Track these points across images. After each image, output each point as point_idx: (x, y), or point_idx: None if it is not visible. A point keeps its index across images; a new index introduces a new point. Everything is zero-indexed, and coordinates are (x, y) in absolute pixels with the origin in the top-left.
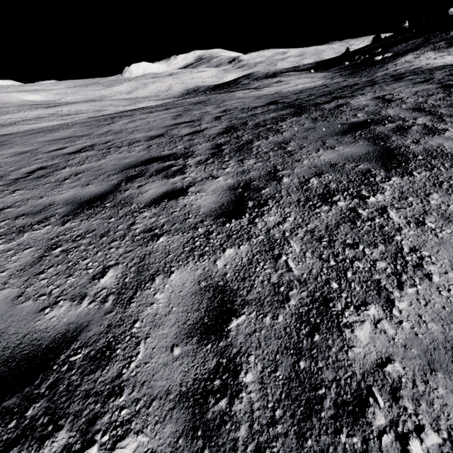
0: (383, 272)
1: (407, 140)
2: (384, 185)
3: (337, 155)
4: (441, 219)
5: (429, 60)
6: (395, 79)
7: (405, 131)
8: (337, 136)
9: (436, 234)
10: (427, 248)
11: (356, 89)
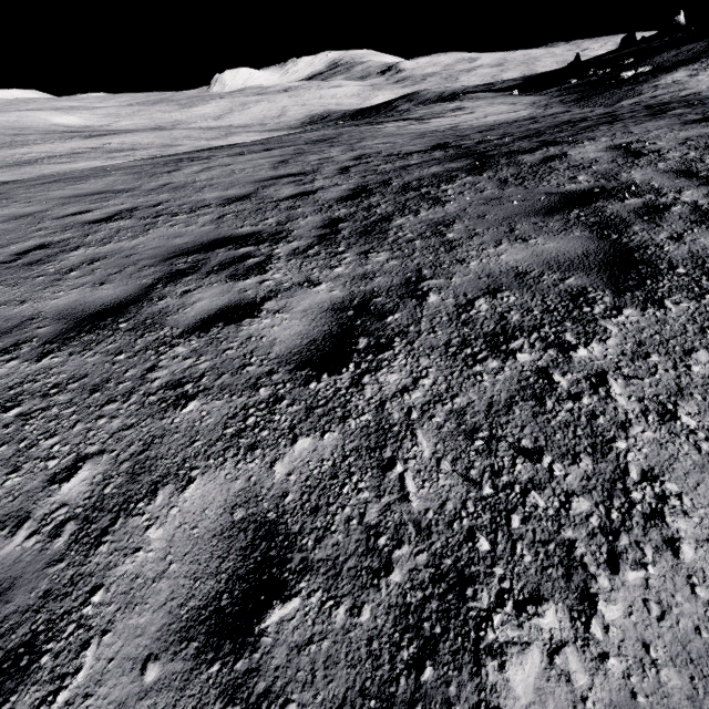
0: (582, 525)
1: (660, 233)
2: (608, 323)
3: (532, 254)
4: None
5: None
6: (651, 113)
7: (658, 214)
8: (537, 218)
9: (697, 444)
10: (677, 474)
11: (583, 129)
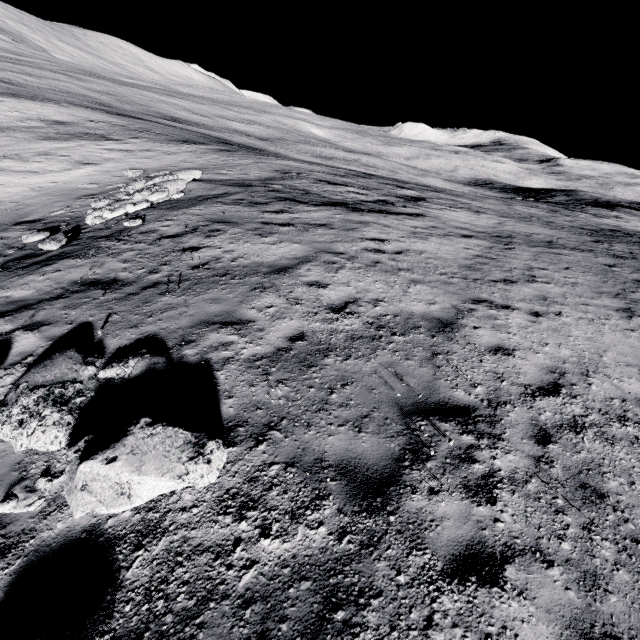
0: None
1: None
2: None
3: None
4: None
5: None
6: None
7: None
8: None
9: None
10: None
11: None
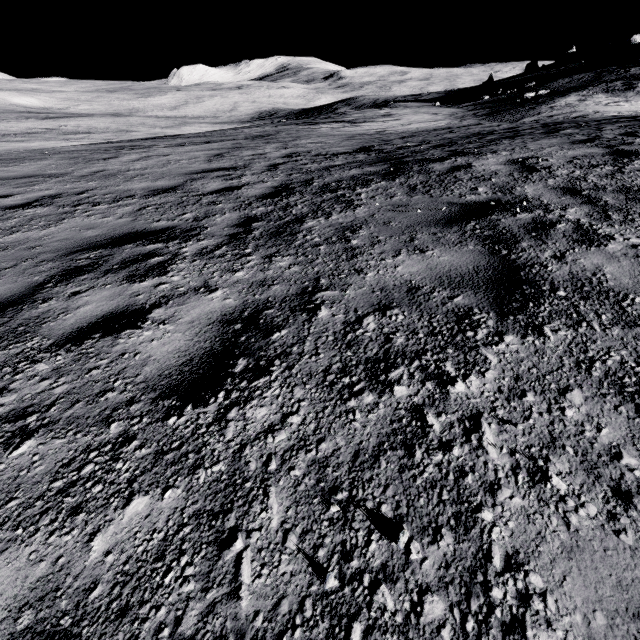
0: None
1: (545, 251)
2: (489, 351)
3: (427, 268)
4: (581, 469)
5: (599, 106)
6: (547, 131)
7: (545, 231)
8: (437, 228)
9: (566, 516)
10: (543, 561)
11: (488, 141)
